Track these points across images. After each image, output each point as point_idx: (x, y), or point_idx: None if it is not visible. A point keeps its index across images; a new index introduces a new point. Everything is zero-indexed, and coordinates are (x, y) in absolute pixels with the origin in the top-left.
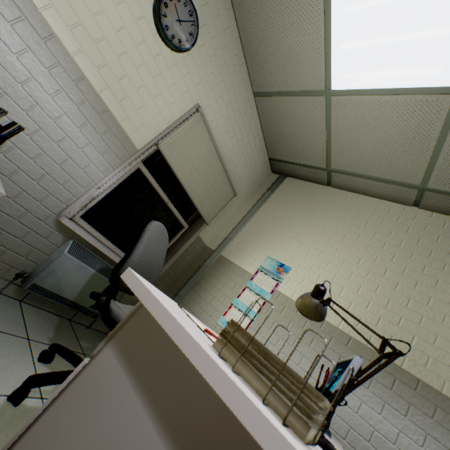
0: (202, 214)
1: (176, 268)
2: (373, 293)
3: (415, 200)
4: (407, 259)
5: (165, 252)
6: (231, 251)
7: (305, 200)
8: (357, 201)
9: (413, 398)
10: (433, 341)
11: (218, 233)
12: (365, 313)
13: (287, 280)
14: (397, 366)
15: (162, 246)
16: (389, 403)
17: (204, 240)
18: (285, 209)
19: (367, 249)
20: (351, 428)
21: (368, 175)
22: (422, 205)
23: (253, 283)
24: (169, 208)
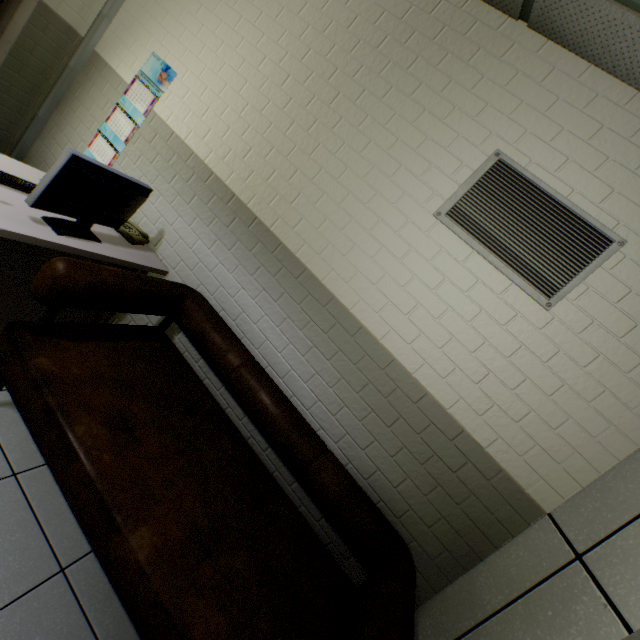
0: None
1: (25, 71)
2: (258, 115)
3: None
4: (322, 58)
5: None
6: (109, 43)
7: None
8: None
9: (243, 235)
10: (290, 177)
11: (94, 5)
12: (238, 143)
13: (168, 96)
14: (244, 205)
15: None
16: (221, 240)
17: (67, 19)
18: None
19: (280, 40)
20: (182, 261)
21: None
22: None
23: (127, 99)
24: None
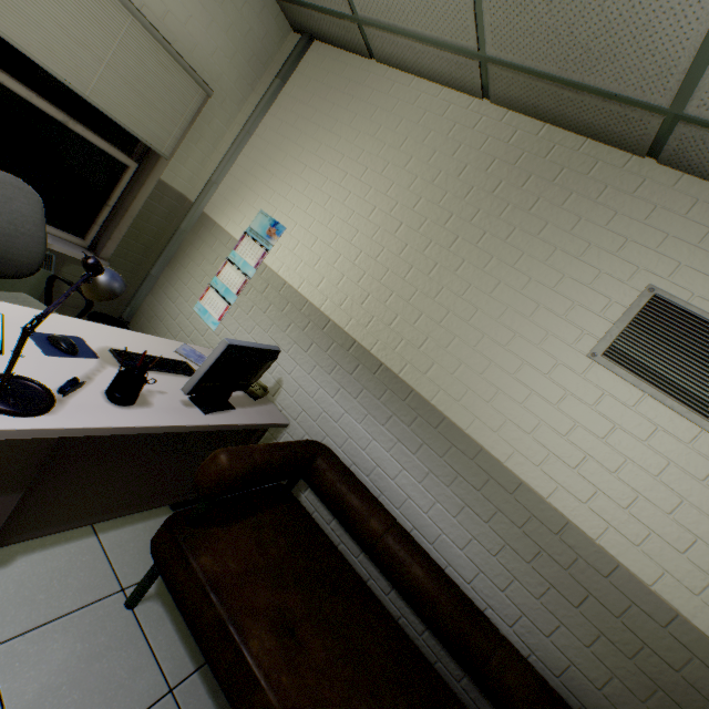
0: (145, 140)
1: (141, 236)
2: (373, 262)
3: (484, 84)
4: (434, 205)
5: (39, 215)
6: (217, 205)
7: (331, 95)
8: (407, 93)
9: (369, 382)
10: (415, 321)
11: (202, 173)
12: (355, 289)
13: (277, 248)
14: (367, 351)
15: (24, 207)
16: (345, 388)
17: (179, 188)
18: (297, 120)
19: (389, 192)
20: (303, 411)
21: (410, 30)
22: (493, 97)
23: (237, 254)
24: (77, 134)
